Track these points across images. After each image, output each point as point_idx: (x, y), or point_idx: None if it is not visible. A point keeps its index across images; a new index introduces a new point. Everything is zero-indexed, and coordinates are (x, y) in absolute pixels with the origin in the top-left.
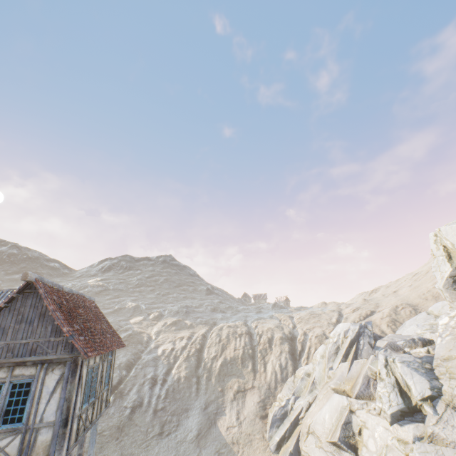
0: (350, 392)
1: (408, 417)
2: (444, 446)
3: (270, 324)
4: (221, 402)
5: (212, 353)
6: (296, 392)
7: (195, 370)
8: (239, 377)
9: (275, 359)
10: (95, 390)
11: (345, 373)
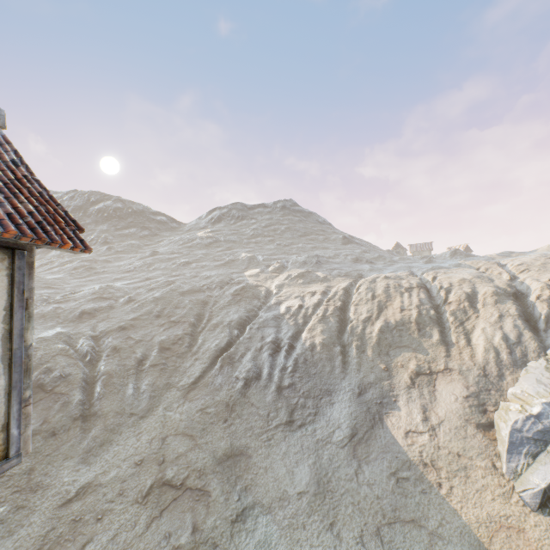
0: None
1: None
2: None
3: (461, 274)
4: (388, 387)
5: (363, 314)
6: None
7: (337, 335)
8: (417, 351)
9: (489, 327)
10: None
11: None
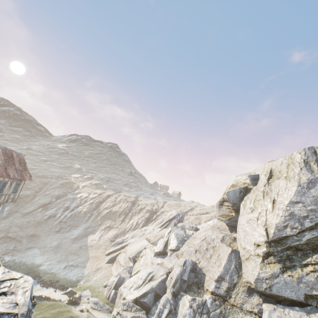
0: (151, 240)
1: (162, 255)
2: (163, 268)
3: (149, 202)
4: (97, 228)
5: (106, 205)
6: (134, 235)
7: (92, 210)
8: (113, 221)
9: (137, 218)
10: (3, 191)
11: (156, 233)
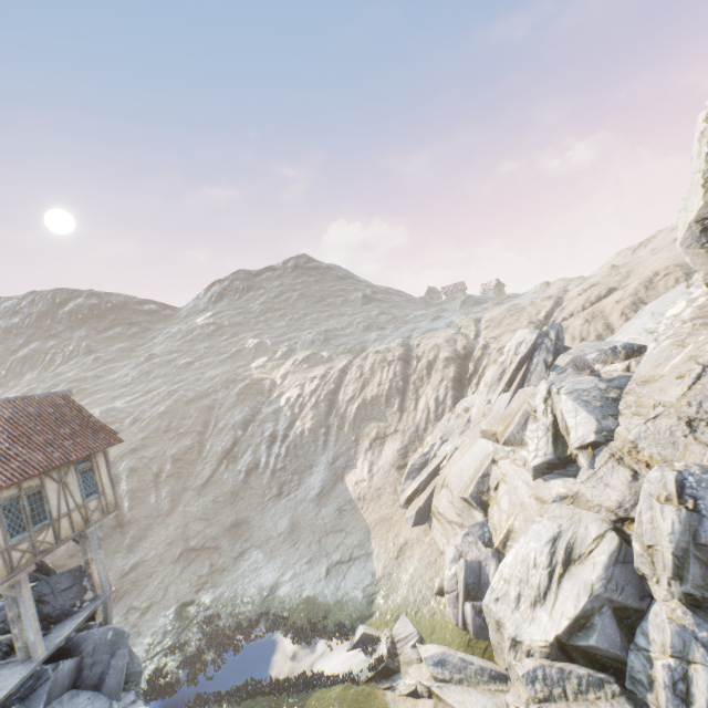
0: (501, 435)
1: (558, 470)
2: (586, 510)
3: (439, 339)
4: (354, 453)
5: (349, 394)
6: (445, 435)
7: (325, 418)
8: (380, 420)
9: (431, 391)
10: (48, 512)
11: (502, 409)
